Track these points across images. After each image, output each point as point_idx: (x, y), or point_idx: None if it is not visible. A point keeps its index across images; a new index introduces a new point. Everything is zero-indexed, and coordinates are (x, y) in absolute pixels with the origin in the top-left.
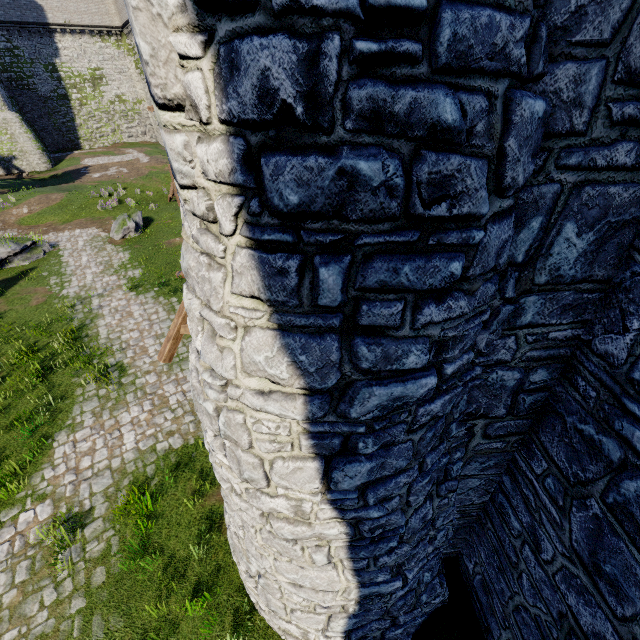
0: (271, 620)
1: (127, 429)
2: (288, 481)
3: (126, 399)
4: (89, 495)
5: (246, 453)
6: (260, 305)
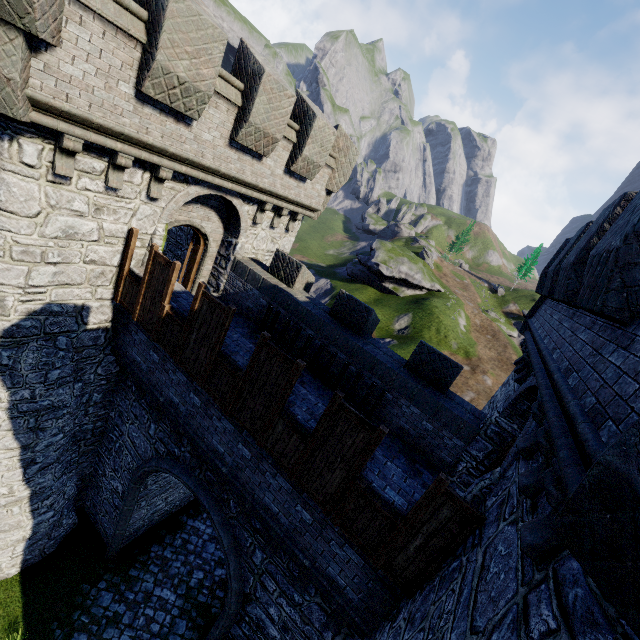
0: None
1: None
2: (10, 479)
3: None
4: None
5: None
6: (9, 431)
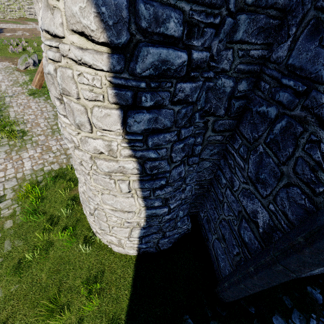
0: (103, 238)
1: (26, 160)
2: (102, 123)
3: (26, 146)
4: (3, 189)
5: (76, 104)
6: None
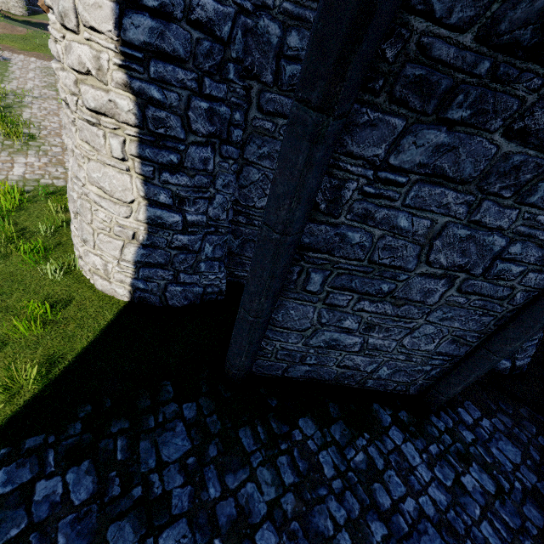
0: (85, 264)
1: (19, 165)
2: (90, 15)
3: (27, 152)
4: None
5: None
6: None
